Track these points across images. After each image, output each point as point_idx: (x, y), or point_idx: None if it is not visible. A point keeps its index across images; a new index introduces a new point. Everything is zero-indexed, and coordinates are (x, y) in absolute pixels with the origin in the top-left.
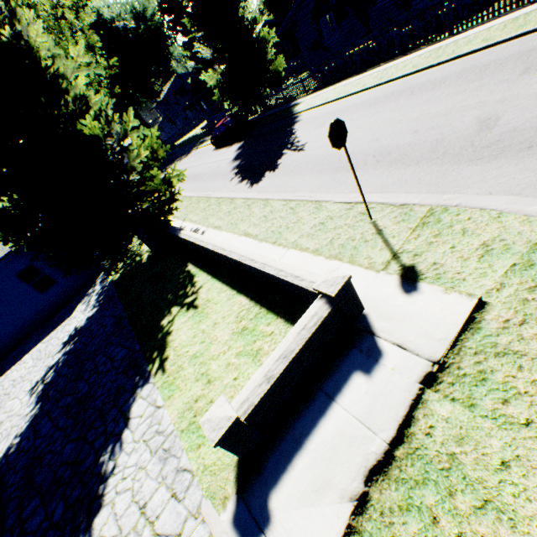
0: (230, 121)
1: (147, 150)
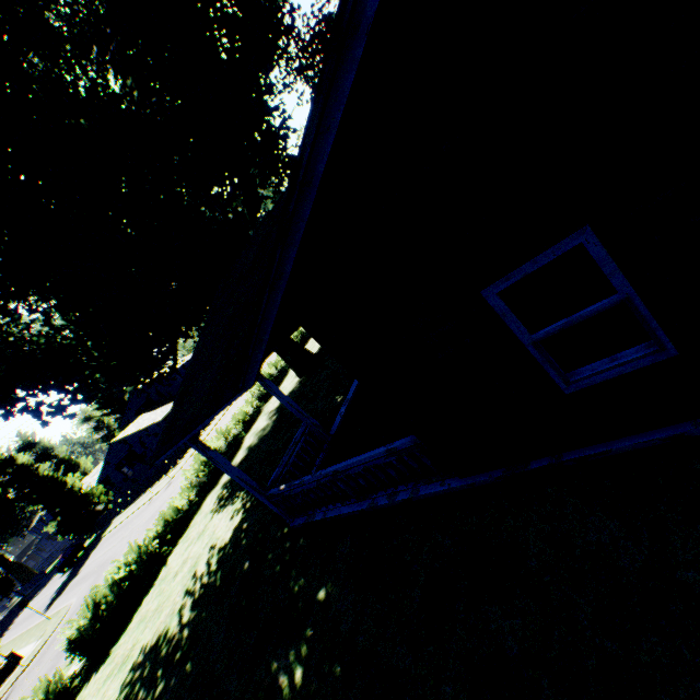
0: (68, 552)
1: None
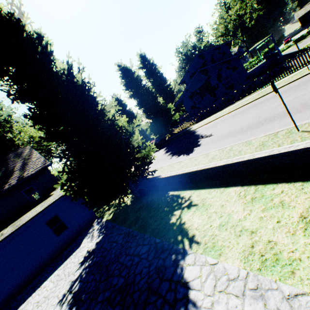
0: (156, 140)
1: None
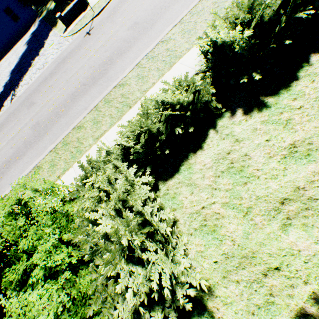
0: None
1: None
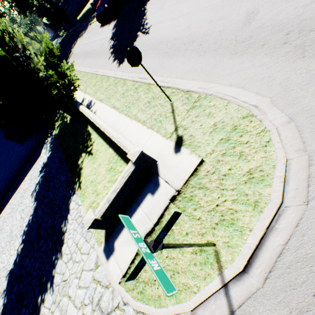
0: (105, 1)
1: (45, 51)
